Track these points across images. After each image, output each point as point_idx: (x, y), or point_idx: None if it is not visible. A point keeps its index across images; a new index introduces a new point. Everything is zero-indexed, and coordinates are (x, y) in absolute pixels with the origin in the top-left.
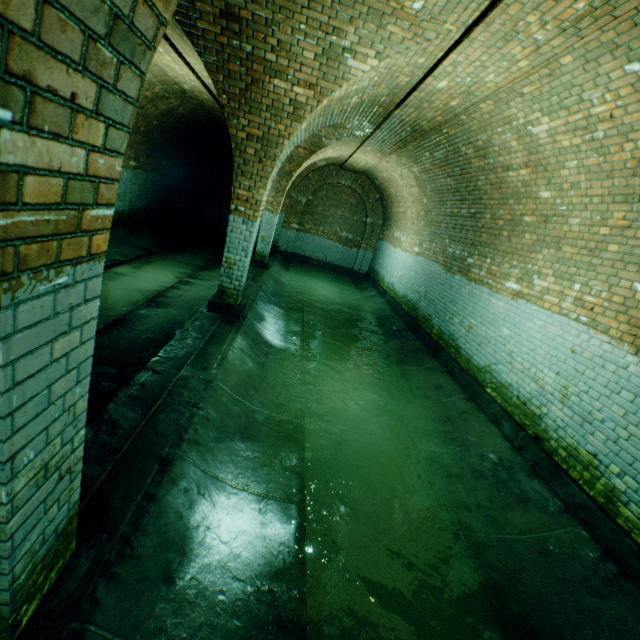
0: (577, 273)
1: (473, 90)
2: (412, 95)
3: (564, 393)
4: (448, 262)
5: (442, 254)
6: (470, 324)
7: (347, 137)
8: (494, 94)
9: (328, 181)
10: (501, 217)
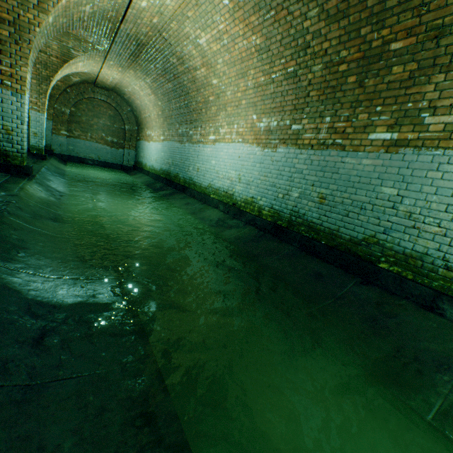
0: (235, 120)
1: (163, 11)
2: (128, 11)
3: (239, 178)
4: (181, 138)
5: (177, 135)
6: (198, 167)
7: (92, 50)
8: (176, 17)
9: (86, 96)
10: (200, 101)
